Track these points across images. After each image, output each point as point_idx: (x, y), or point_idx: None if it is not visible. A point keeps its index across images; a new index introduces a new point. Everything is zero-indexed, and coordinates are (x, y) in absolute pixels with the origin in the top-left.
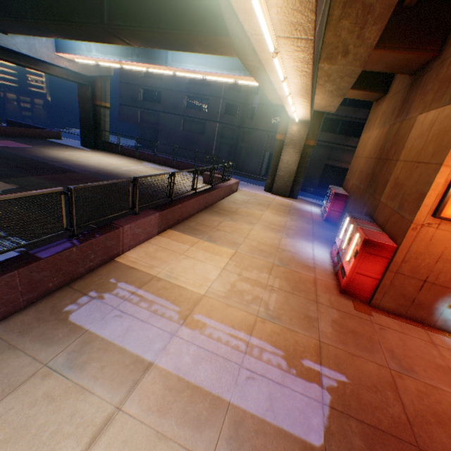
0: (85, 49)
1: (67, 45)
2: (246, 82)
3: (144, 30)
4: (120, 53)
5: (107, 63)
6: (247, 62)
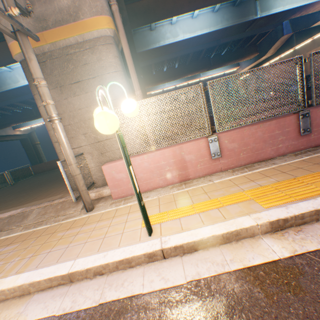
0: (161, 86)
1: (151, 87)
2: (228, 71)
3: (225, 62)
4: (179, 80)
5: (168, 88)
6: (262, 58)
